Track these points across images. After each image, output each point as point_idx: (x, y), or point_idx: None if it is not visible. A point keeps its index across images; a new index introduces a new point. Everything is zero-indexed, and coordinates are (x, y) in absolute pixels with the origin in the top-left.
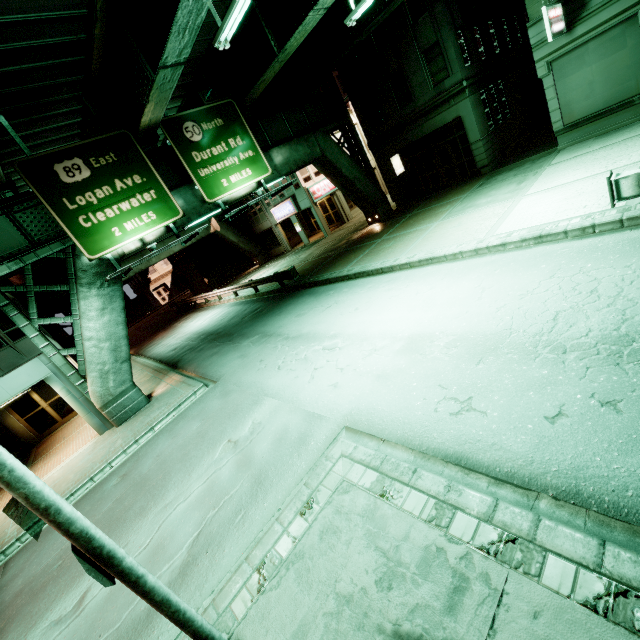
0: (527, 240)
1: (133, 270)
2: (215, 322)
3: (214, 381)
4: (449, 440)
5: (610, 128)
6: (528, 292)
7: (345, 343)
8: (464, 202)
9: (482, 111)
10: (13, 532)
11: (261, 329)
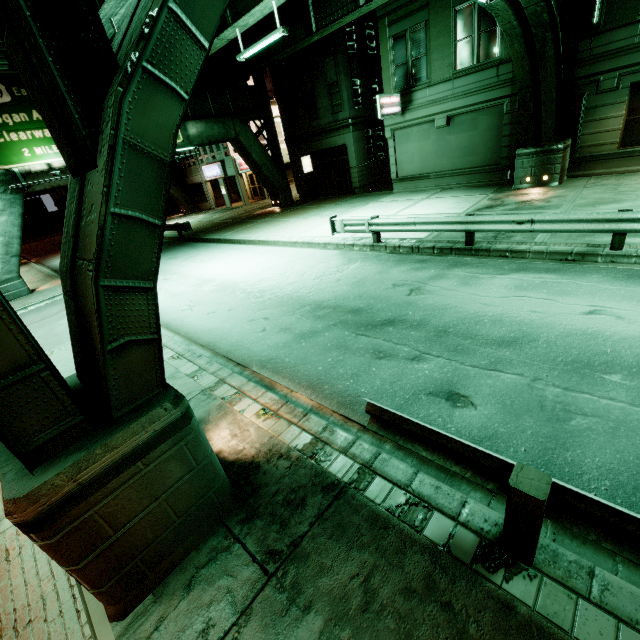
0: (305, 243)
1: (50, 183)
2: None
3: None
4: (170, 318)
5: (419, 189)
6: (269, 268)
7: (176, 278)
8: (322, 210)
9: (364, 145)
10: None
11: None
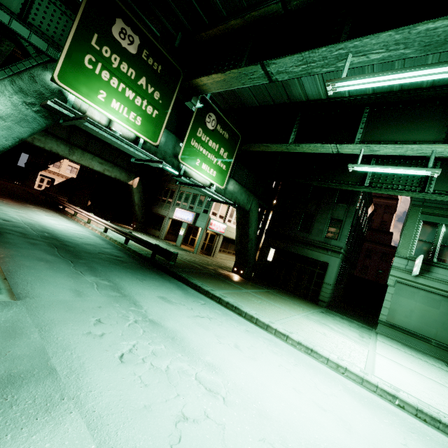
0: (423, 413)
1: (52, 147)
2: (70, 233)
3: (13, 293)
4: None
5: (411, 345)
6: None
7: (233, 396)
8: (316, 316)
9: (338, 271)
10: None
11: (115, 279)
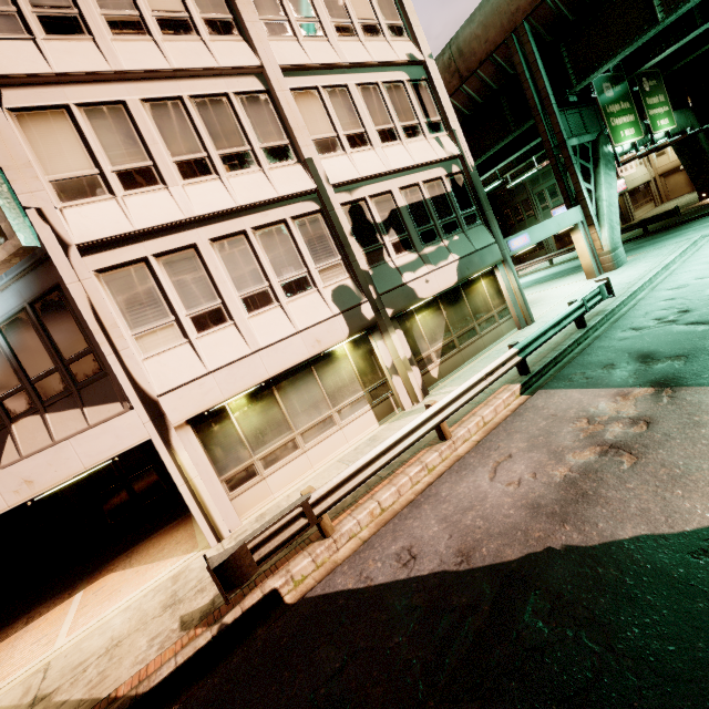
0: None
1: None
2: (563, 268)
3: (703, 238)
4: None
5: None
6: None
7: None
8: None
9: None
10: (635, 279)
11: (695, 228)
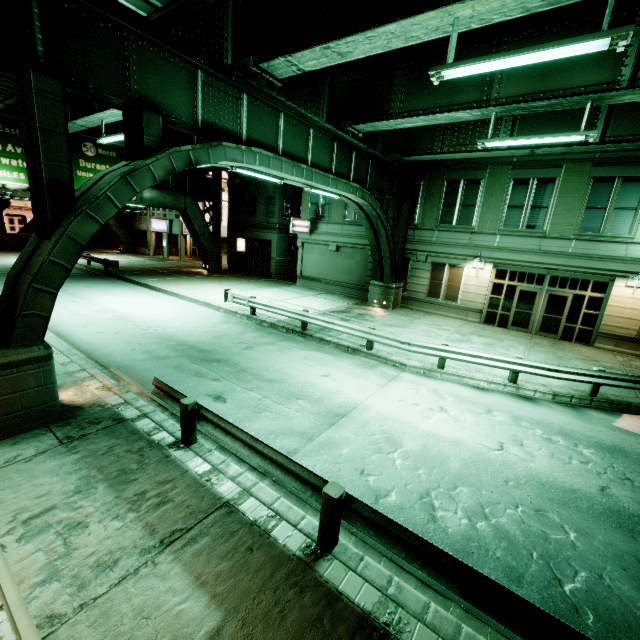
0: (205, 303)
1: None
2: None
3: None
4: (64, 329)
5: (314, 287)
6: (165, 313)
7: (85, 302)
8: (237, 283)
9: (285, 245)
10: None
11: None
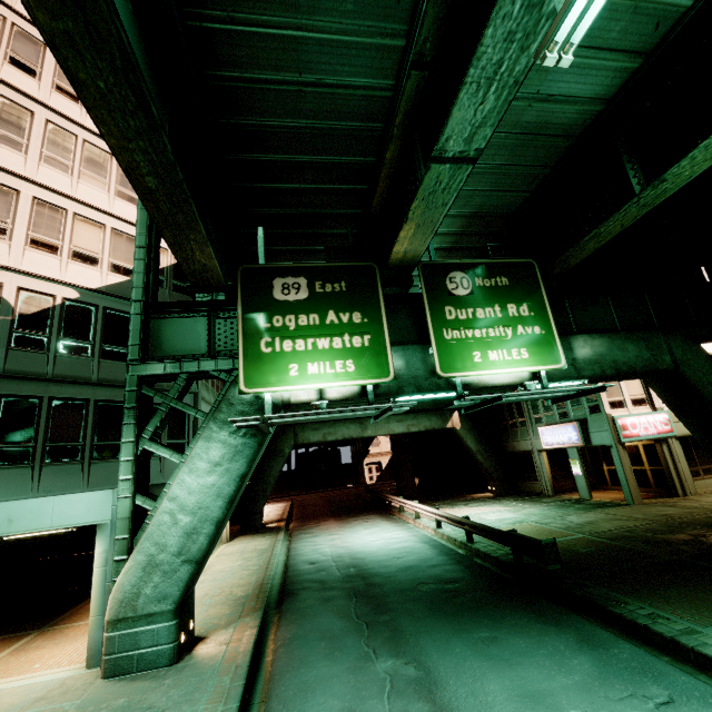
0: None
1: (343, 434)
2: (384, 554)
3: None
4: None
5: None
6: None
7: None
8: None
9: None
10: None
11: (431, 653)
